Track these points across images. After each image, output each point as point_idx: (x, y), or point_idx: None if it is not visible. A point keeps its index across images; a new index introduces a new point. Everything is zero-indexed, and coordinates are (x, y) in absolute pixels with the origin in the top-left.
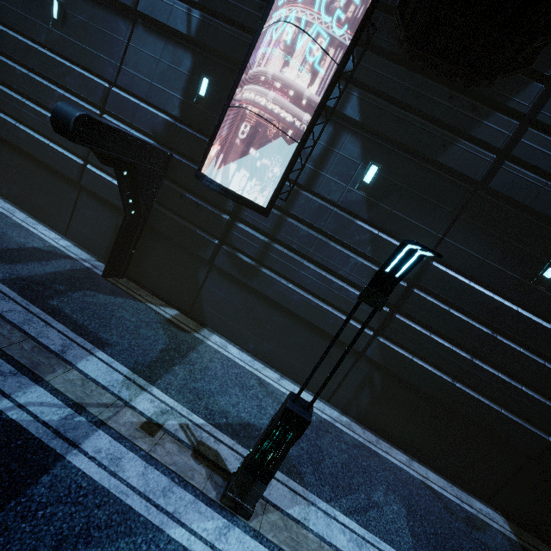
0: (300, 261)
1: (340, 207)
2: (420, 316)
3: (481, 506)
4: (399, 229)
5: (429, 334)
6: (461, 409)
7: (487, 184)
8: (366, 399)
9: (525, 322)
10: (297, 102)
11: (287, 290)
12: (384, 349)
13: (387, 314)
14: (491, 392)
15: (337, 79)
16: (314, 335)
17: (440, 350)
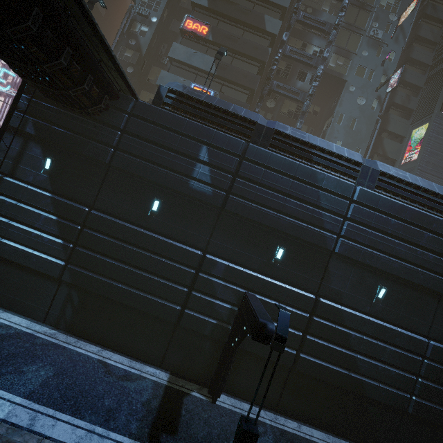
0: (8, 222)
1: (37, 186)
2: (90, 245)
3: (152, 369)
4: (71, 194)
5: (97, 256)
6: (126, 302)
7: (111, 164)
8: (70, 313)
9: (147, 237)
10: None
11: (1, 244)
12: (72, 272)
13: (71, 248)
14: (140, 285)
15: (11, 113)
16: (27, 273)
17: (106, 265)
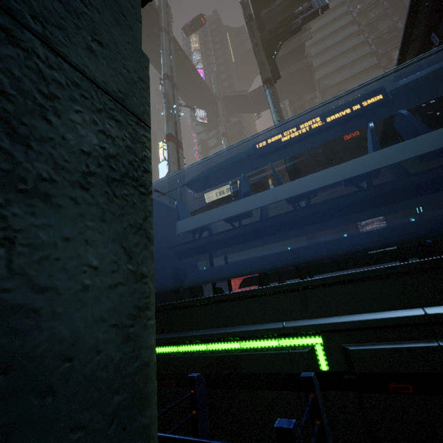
0: None
1: None
2: None
3: None
4: None
5: None
6: None
7: None
8: None
9: None
10: (374, 222)
11: None
12: None
13: None
14: None
15: None
16: None
17: None
